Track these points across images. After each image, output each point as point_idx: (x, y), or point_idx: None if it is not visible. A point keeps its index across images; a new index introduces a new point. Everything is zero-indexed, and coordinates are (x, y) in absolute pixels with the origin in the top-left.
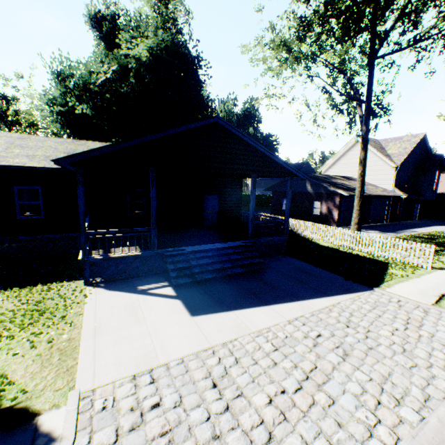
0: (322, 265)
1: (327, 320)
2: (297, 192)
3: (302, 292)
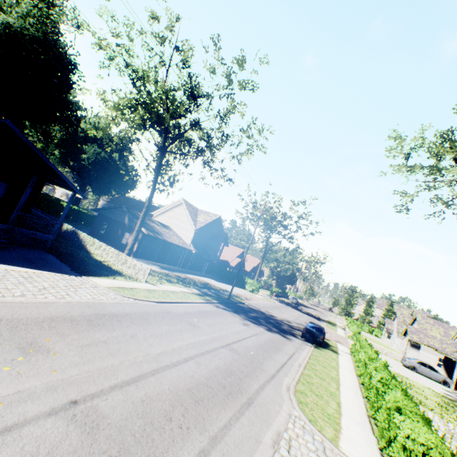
0: (69, 263)
1: (13, 273)
2: (118, 221)
3: (19, 264)
